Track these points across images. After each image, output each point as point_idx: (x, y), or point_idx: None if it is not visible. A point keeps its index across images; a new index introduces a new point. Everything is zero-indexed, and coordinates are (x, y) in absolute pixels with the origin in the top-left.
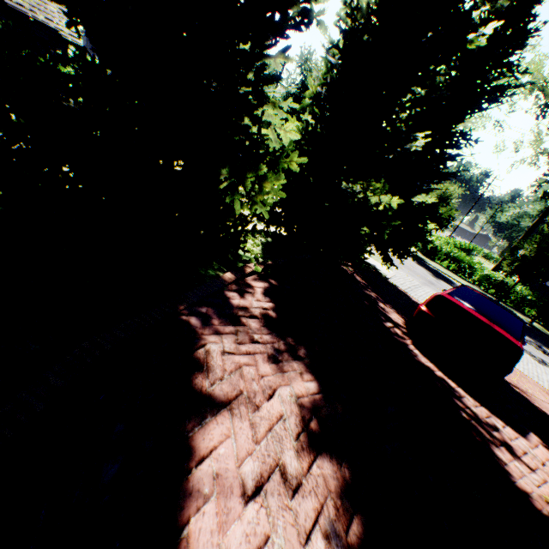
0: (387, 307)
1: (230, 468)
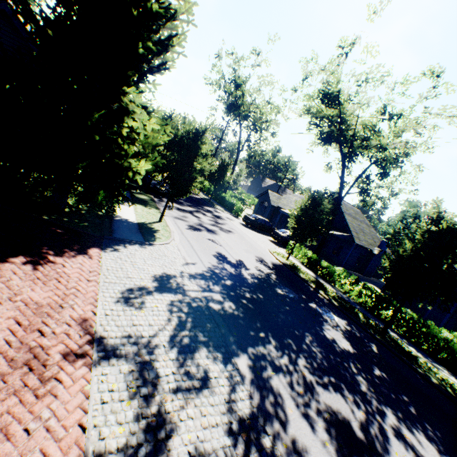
0: None
1: None
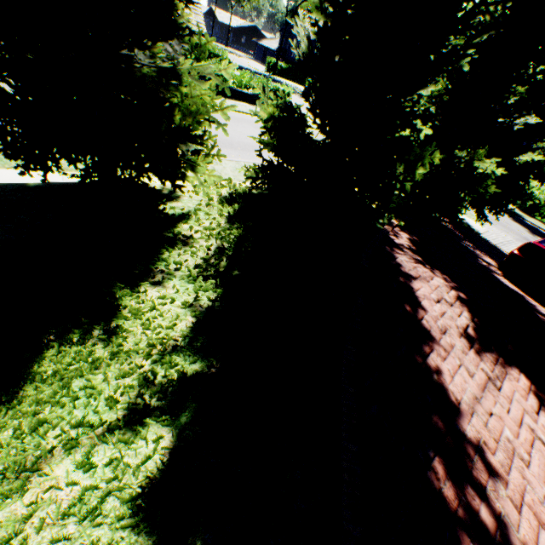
0: (482, 254)
1: (427, 295)
